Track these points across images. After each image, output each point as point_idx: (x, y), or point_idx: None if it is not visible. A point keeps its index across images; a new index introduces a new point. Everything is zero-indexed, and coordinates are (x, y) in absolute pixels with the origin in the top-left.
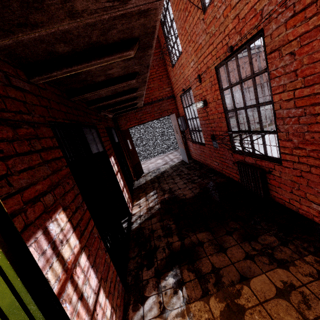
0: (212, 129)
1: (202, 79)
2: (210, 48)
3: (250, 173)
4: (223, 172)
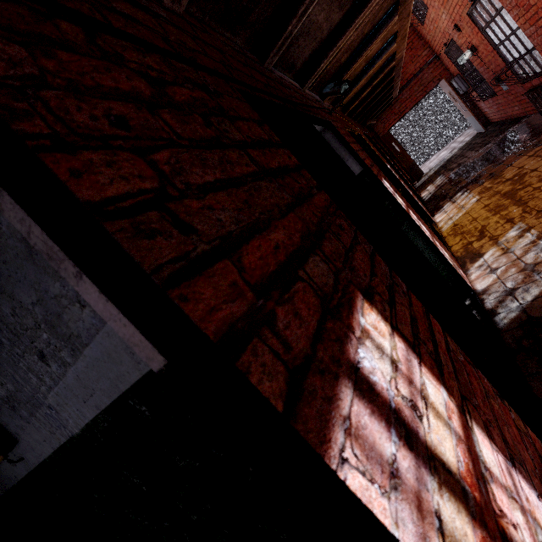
0: (493, 72)
1: (460, 28)
2: (455, 1)
3: (536, 95)
4: (527, 113)
